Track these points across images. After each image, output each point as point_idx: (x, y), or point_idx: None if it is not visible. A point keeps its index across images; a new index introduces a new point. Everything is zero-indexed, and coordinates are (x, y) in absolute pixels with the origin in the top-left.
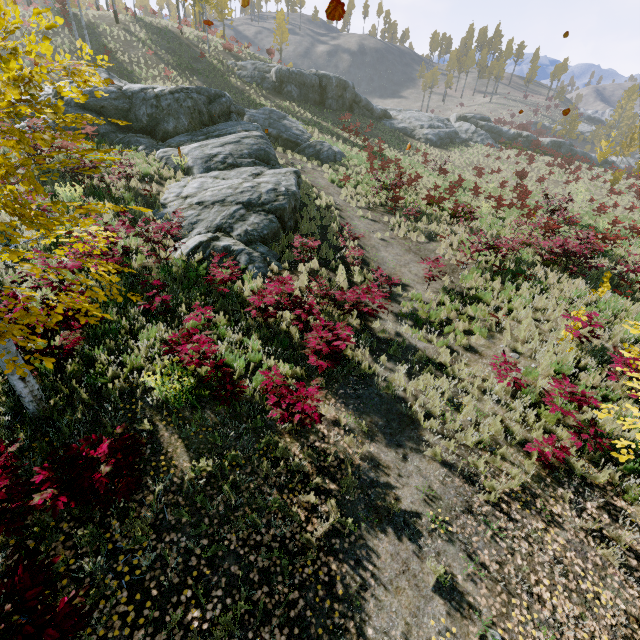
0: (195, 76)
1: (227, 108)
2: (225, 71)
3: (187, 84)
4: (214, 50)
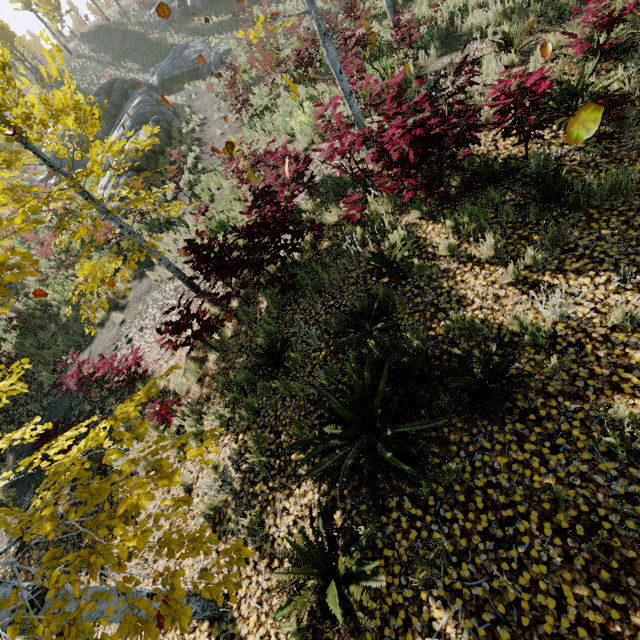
0: (127, 59)
1: (122, 90)
2: (145, 32)
3: (124, 73)
4: (134, 15)
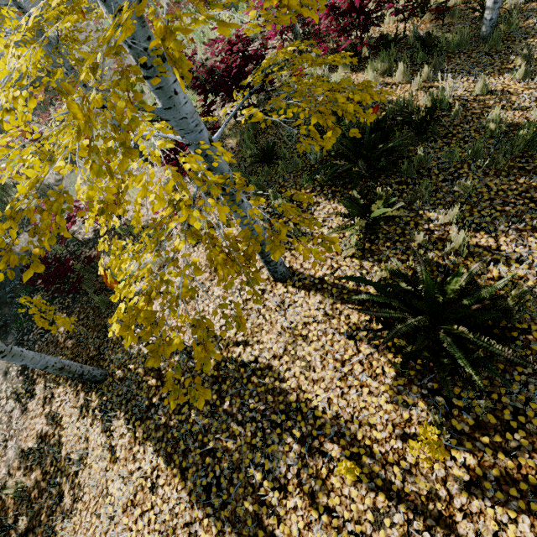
0: None
1: None
2: None
3: None
4: None
